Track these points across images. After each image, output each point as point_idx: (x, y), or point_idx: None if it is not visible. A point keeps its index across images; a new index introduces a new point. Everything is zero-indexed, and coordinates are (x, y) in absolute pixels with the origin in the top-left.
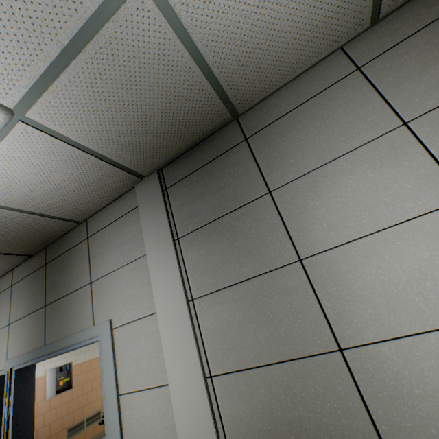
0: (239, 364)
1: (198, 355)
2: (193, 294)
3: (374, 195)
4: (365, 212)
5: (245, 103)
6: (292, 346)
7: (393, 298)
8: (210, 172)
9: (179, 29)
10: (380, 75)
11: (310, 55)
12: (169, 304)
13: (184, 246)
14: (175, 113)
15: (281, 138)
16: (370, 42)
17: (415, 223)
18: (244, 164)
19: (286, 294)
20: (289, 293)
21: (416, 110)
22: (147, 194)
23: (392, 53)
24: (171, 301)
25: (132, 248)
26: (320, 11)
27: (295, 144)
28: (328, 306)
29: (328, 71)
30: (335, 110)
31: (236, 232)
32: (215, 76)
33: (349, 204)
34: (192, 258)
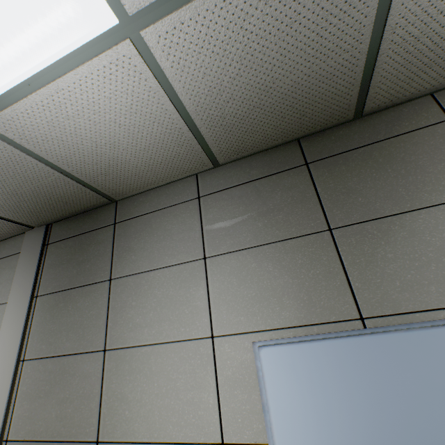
0: (30, 434)
1: (4, 417)
2: (26, 355)
3: (167, 311)
4: (157, 323)
5: (119, 194)
6: (70, 428)
7: (144, 406)
8: (82, 242)
9: (27, 149)
10: (207, 210)
11: (167, 176)
12: (3, 359)
13: (38, 305)
14: (47, 193)
15: (136, 234)
16: (213, 179)
17: (179, 345)
18: (105, 246)
19: (85, 378)
20: (87, 378)
21: (215, 249)
22: (31, 244)
23: (220, 195)
24: (6, 357)
25: (2, 291)
26: (160, 155)
27: (141, 243)
28: (105, 400)
29: (183, 190)
30: (174, 226)
31: (77, 307)
32: (78, 177)
33: (151, 313)
34: (39, 320)
